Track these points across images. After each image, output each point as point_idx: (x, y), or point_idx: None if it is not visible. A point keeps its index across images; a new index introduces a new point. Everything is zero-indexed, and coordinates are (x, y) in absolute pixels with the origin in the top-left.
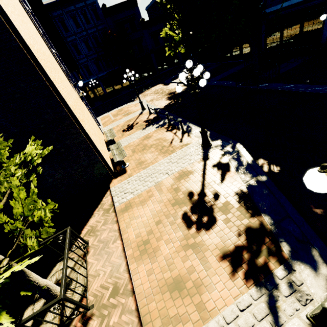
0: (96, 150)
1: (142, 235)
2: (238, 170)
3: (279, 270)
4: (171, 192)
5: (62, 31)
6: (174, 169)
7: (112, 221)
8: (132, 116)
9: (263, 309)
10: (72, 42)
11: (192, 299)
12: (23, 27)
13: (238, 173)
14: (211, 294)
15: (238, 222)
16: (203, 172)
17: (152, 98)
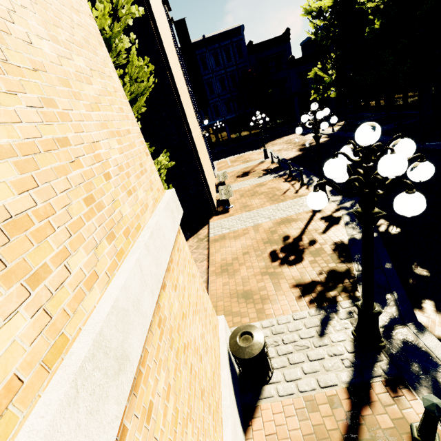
0: (206, 183)
1: (228, 260)
2: (348, 225)
3: (346, 302)
4: (267, 233)
5: (201, 70)
6: (278, 215)
7: (203, 247)
8: (251, 163)
9: (315, 322)
10: (207, 80)
11: (255, 306)
12: (175, 68)
13: (346, 227)
14: (273, 306)
15: (325, 265)
16: (307, 222)
17: (280, 148)
